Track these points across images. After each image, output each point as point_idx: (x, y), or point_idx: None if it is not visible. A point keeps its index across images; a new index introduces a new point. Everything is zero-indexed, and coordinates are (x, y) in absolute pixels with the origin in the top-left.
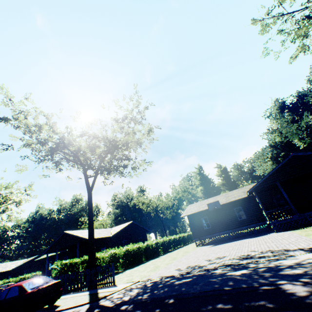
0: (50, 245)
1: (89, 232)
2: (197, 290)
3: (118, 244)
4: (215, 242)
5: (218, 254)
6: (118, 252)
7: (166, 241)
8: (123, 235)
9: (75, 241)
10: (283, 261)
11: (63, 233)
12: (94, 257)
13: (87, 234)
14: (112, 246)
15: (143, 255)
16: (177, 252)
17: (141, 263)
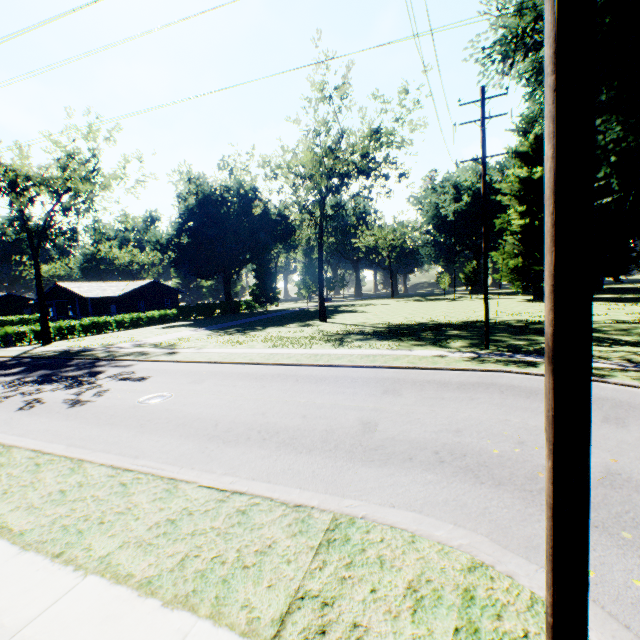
0: None
1: None
2: None
3: None
4: None
5: None
6: None
7: None
8: None
9: None
10: None
11: None
12: None
13: None
14: None
15: None
16: None
17: None
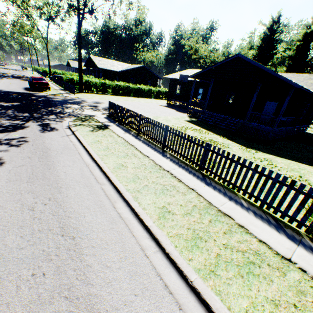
0: (86, 62)
1: (78, 64)
2: (56, 103)
3: (126, 79)
4: (176, 105)
5: (125, 106)
6: (109, 84)
7: (164, 92)
8: (131, 74)
9: (95, 65)
10: (90, 110)
11: (89, 57)
12: (81, 80)
13: (102, 64)
14: (121, 79)
15: (132, 93)
16: (150, 101)
17: (125, 96)
